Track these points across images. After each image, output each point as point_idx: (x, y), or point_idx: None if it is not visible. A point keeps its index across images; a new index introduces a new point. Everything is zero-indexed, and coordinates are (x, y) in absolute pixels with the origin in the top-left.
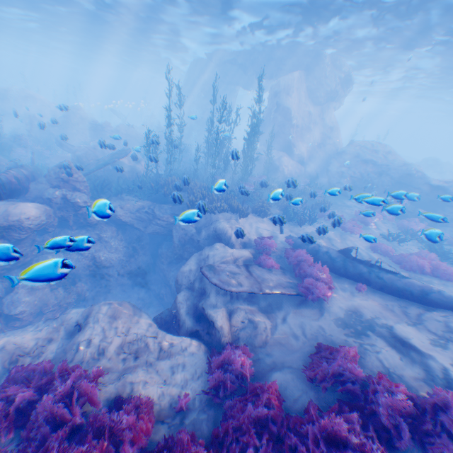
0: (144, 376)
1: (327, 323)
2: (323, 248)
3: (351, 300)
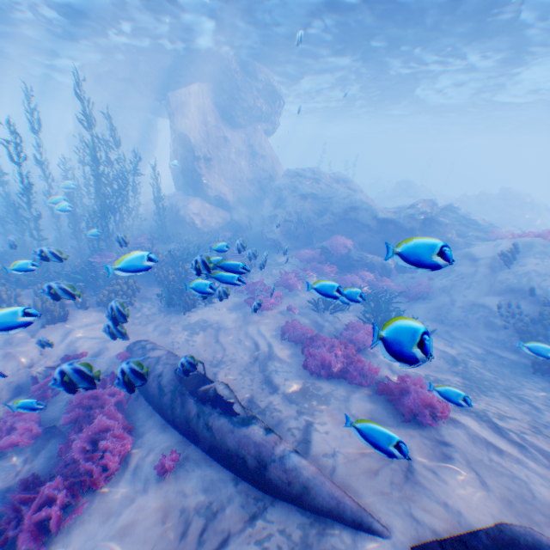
0: None
1: None
2: (161, 365)
3: (118, 516)
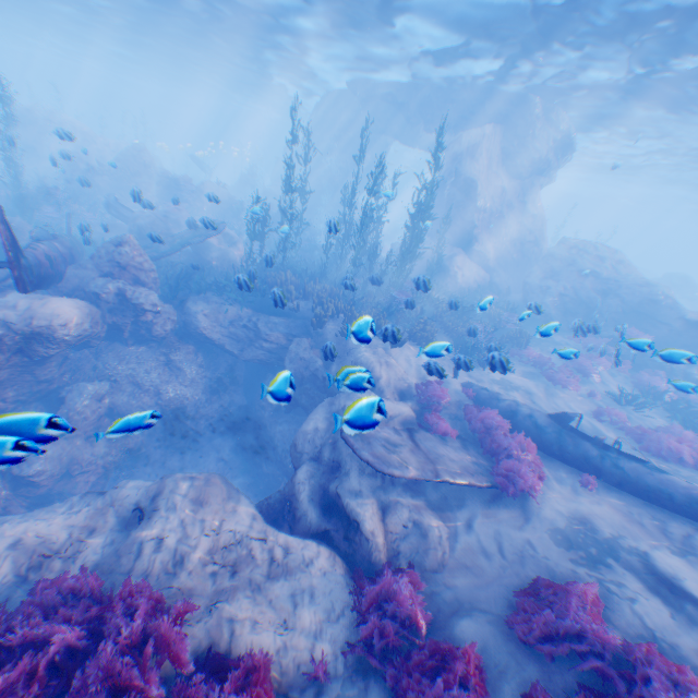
0: (250, 610)
1: (541, 539)
2: (526, 409)
3: (575, 502)
